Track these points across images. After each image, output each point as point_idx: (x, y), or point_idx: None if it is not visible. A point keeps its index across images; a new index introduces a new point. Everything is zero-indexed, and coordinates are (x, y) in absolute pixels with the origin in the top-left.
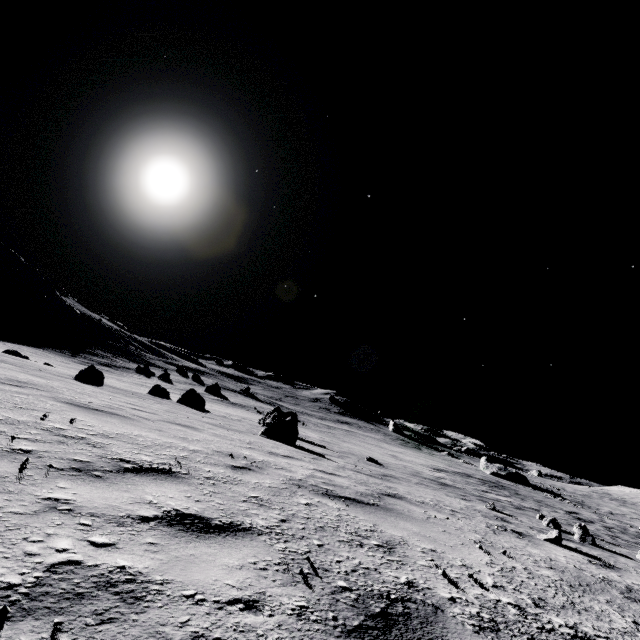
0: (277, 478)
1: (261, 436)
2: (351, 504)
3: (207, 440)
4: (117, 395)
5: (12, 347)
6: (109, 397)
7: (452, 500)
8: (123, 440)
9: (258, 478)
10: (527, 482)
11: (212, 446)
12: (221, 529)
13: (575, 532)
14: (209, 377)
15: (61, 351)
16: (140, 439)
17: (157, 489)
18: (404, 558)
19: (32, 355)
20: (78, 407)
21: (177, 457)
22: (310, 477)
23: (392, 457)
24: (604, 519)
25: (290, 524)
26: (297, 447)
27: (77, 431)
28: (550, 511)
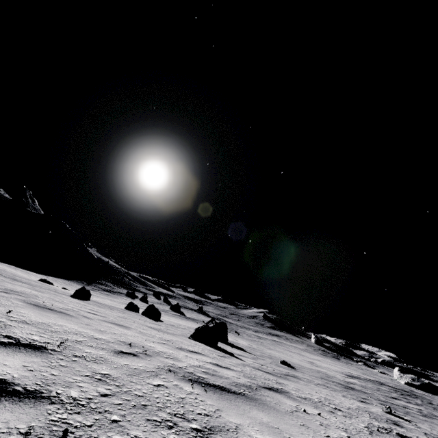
0: (155, 363)
1: (189, 338)
2: (212, 390)
3: (124, 334)
4: (90, 305)
5: (51, 279)
6: (79, 305)
7: (345, 400)
8: (37, 326)
9: (133, 361)
10: None
11: (122, 338)
12: (11, 394)
13: None
14: (175, 299)
15: (81, 282)
16: (56, 327)
17: (1, 357)
18: None
19: (61, 284)
20: (35, 306)
21: (71, 340)
22: (194, 366)
23: (309, 363)
24: None
25: (108, 398)
26: (216, 348)
27: (2, 317)
28: None
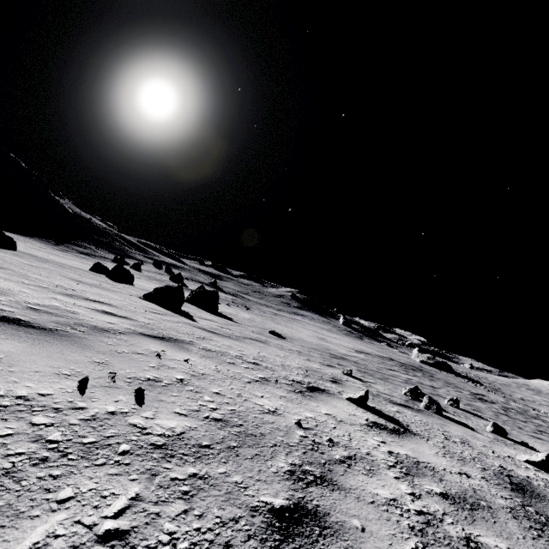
0: None
1: (139, 298)
2: None
3: None
4: None
5: None
6: None
7: (298, 361)
8: None
9: None
10: (451, 370)
11: None
12: None
13: (444, 404)
14: (183, 271)
15: (47, 240)
16: None
17: None
18: None
19: None
20: None
21: None
22: (24, 303)
23: (318, 339)
24: (510, 402)
25: None
26: (173, 310)
27: None
28: (452, 390)
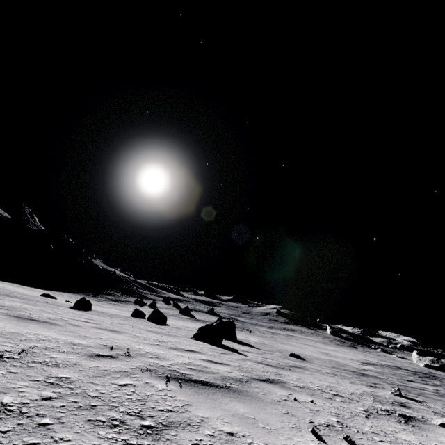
0: (133, 364)
1: (191, 339)
2: (190, 386)
3: (112, 338)
4: (88, 315)
5: (57, 294)
6: (74, 315)
7: (351, 386)
8: (5, 336)
9: (107, 363)
10: None
11: (107, 342)
12: None
13: None
14: (185, 303)
15: (88, 294)
16: (29, 336)
17: None
18: (161, 442)
19: (67, 298)
20: (17, 318)
21: (40, 347)
22: (181, 364)
23: (323, 354)
24: None
25: (50, 402)
26: (220, 346)
27: None
28: None
